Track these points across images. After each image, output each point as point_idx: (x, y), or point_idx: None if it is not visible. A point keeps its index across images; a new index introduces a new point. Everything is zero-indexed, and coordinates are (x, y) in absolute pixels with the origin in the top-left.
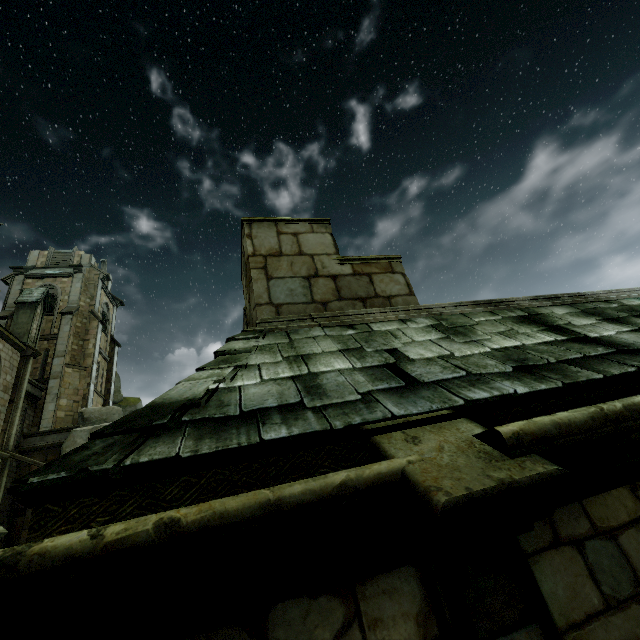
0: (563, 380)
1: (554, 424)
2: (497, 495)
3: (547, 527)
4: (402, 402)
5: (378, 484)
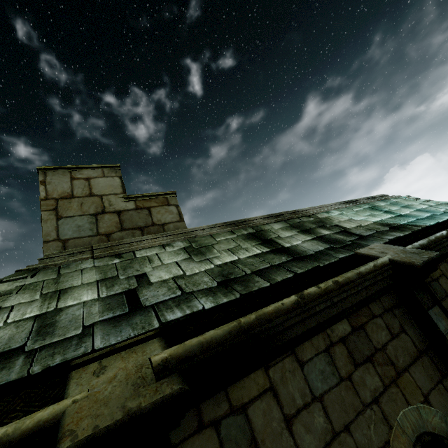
0: (241, 292)
1: (199, 344)
2: (117, 428)
3: (195, 418)
4: (111, 333)
5: (35, 432)
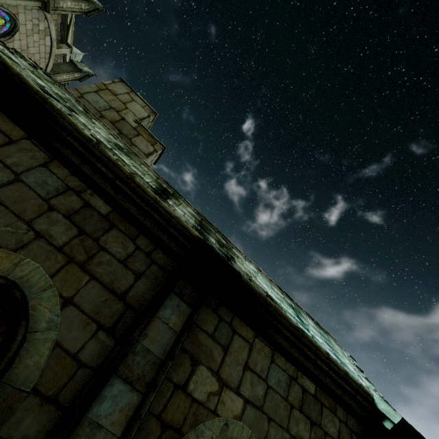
0: None
1: (20, 73)
2: None
3: None
4: None
5: None
